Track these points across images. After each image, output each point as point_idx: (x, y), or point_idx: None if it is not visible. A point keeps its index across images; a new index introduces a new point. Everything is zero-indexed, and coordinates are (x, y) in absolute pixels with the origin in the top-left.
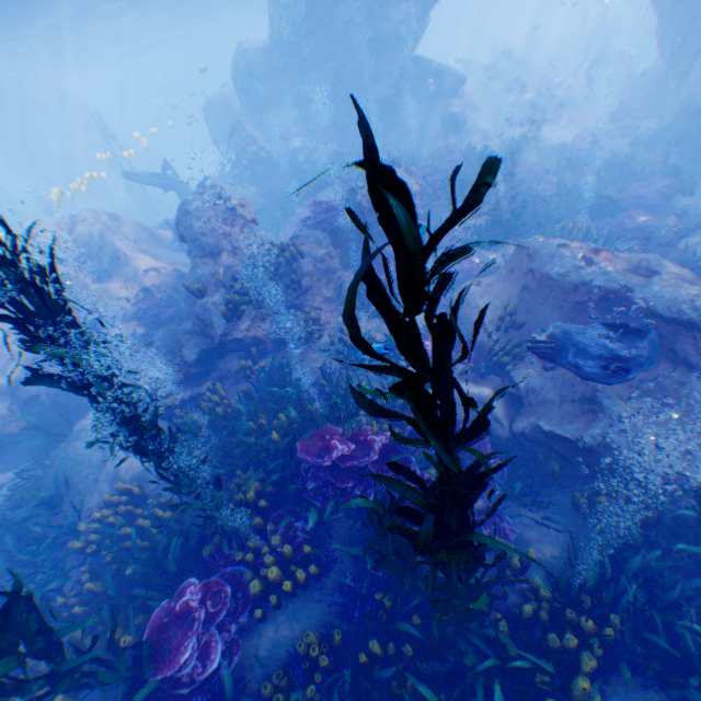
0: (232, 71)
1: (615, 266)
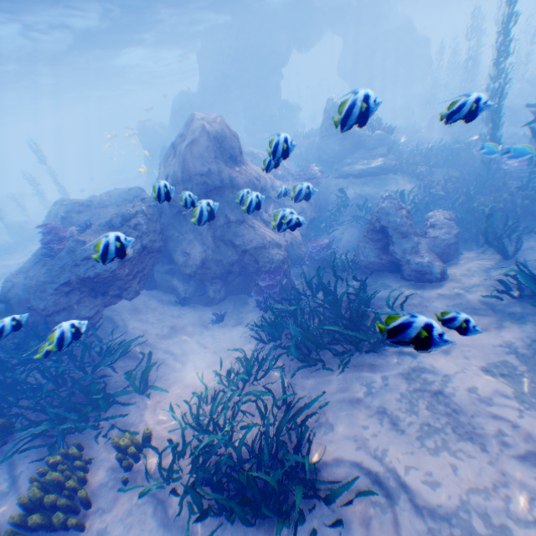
0: (174, 105)
1: None
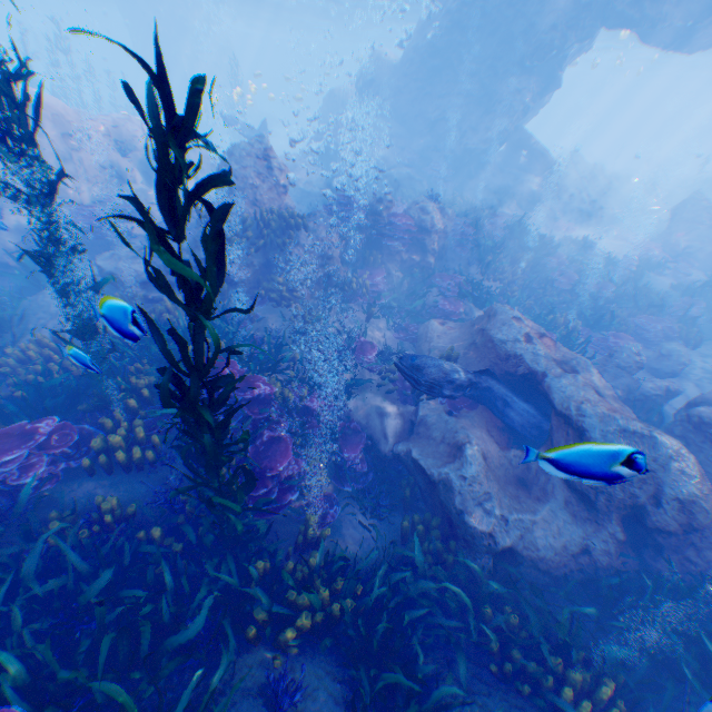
0: (359, 72)
1: (547, 352)
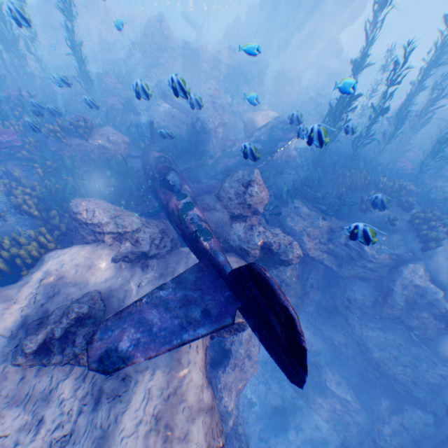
0: None
1: (210, 93)
